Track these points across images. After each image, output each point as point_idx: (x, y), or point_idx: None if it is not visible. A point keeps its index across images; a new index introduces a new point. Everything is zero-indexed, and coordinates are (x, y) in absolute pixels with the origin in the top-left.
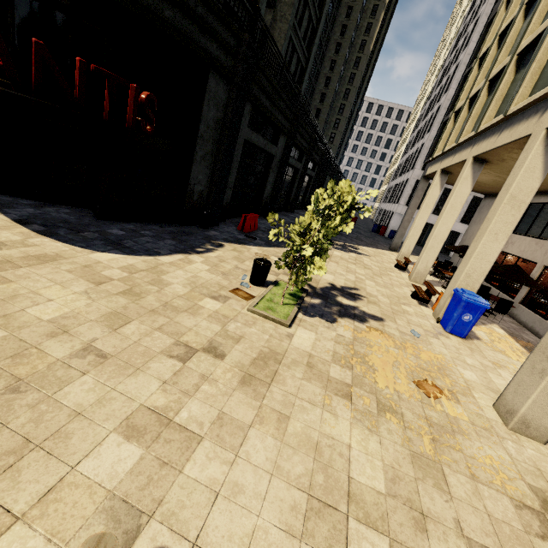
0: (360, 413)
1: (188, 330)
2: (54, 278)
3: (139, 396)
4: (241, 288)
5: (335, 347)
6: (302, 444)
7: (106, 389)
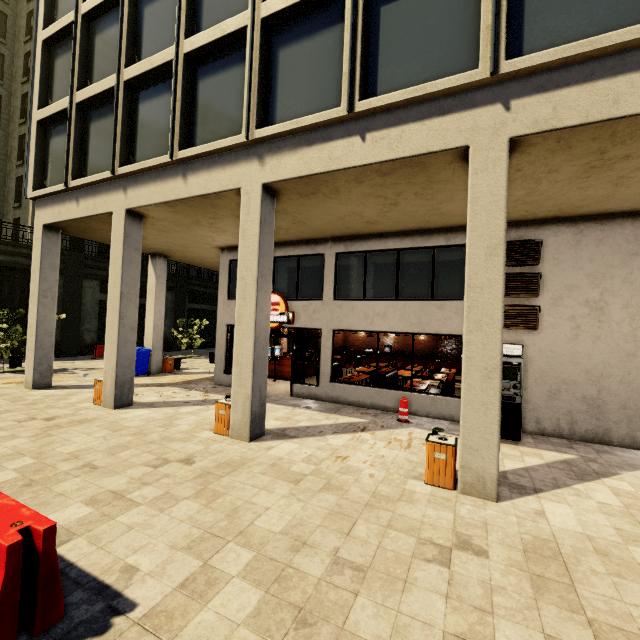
0: None
1: None
2: None
3: None
4: None
5: None
6: None
7: None
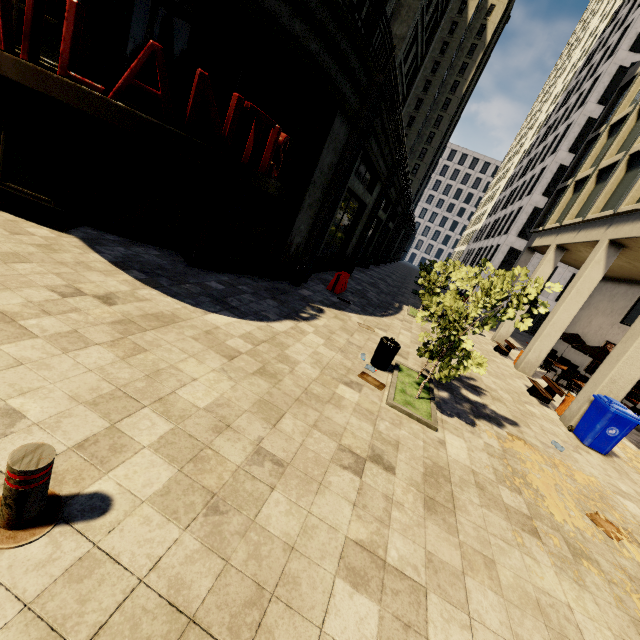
0: (557, 558)
1: (343, 429)
2: (185, 348)
3: (338, 523)
4: (367, 373)
5: (491, 461)
6: (524, 602)
7: (303, 512)
